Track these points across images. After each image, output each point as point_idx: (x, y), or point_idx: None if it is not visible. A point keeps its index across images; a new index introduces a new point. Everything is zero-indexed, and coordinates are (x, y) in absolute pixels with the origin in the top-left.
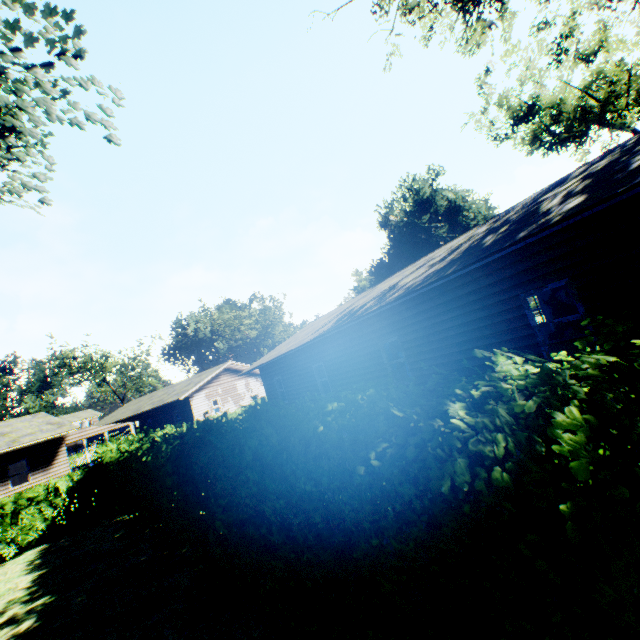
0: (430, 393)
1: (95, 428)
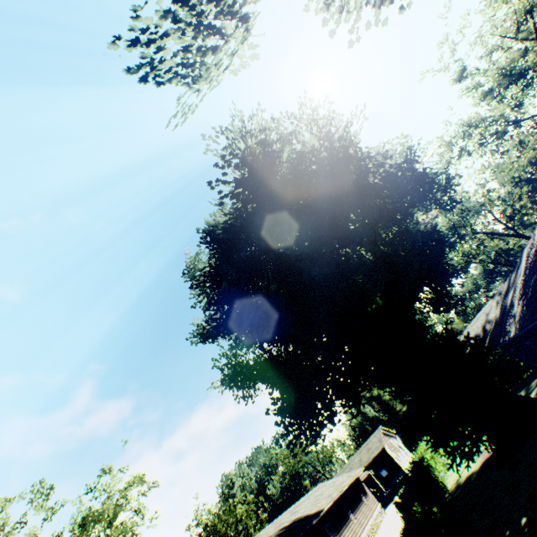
0: None
1: (362, 473)
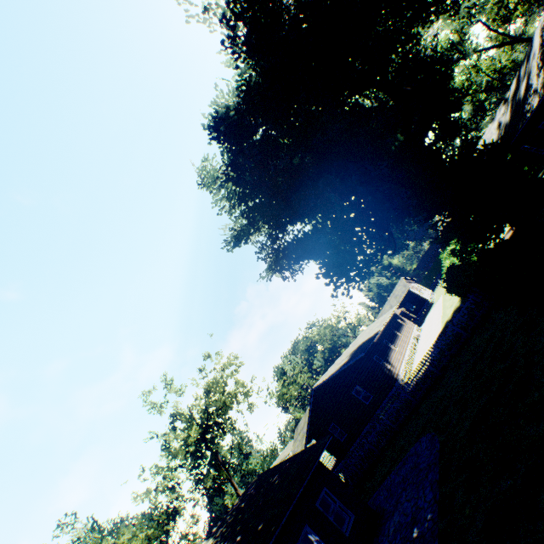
0: None
1: (397, 310)
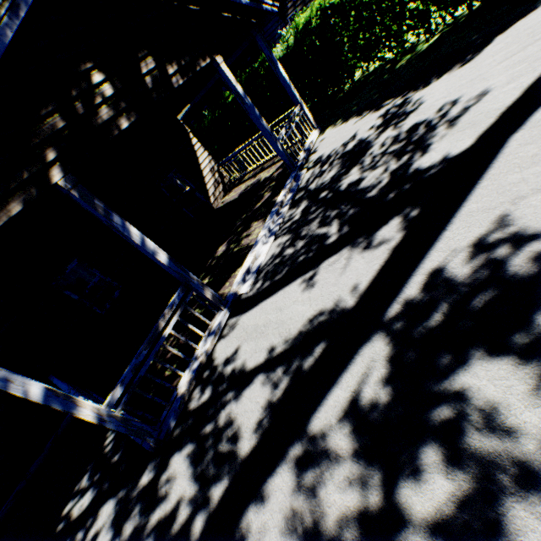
0: (210, 116)
1: None
